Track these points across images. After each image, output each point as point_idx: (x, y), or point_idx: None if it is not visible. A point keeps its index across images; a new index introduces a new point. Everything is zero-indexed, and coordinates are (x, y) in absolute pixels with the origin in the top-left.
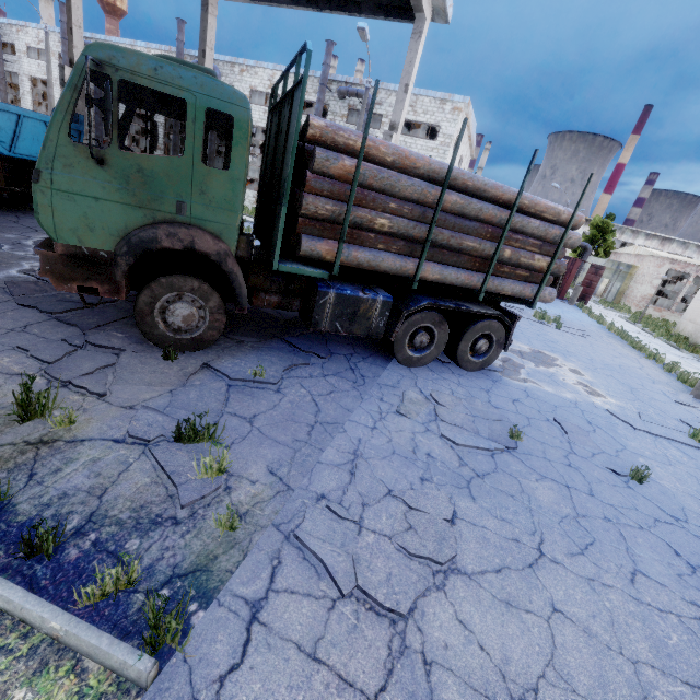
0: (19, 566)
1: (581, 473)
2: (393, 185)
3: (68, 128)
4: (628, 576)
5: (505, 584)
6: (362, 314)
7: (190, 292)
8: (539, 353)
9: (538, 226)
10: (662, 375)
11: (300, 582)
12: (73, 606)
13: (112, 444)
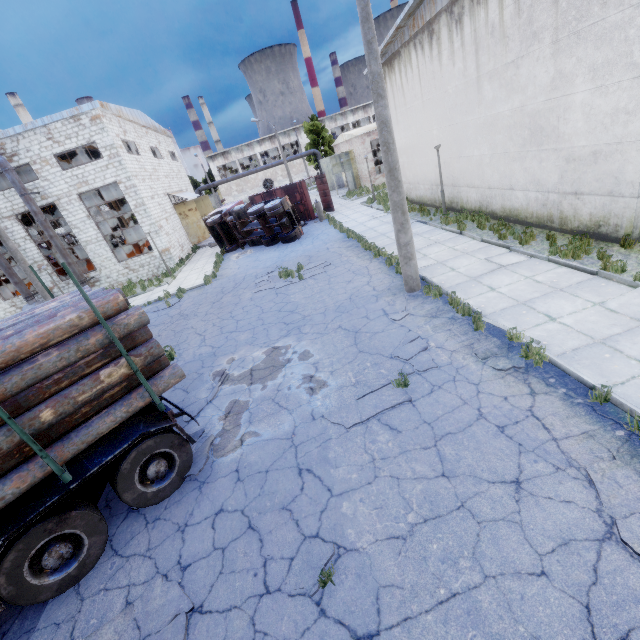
0: None
1: None
2: None
3: None
4: None
5: None
6: None
7: None
8: (272, 353)
9: (60, 357)
10: (385, 278)
11: None
12: None
13: None
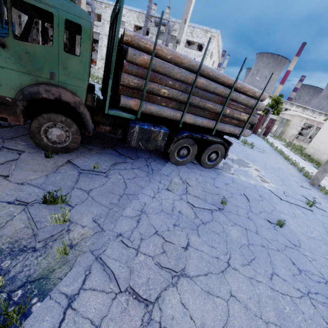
0: None
1: (253, 222)
2: (170, 71)
3: None
4: (269, 276)
5: (208, 282)
6: (153, 138)
7: (60, 122)
8: (241, 160)
9: (244, 98)
10: (296, 173)
11: (99, 284)
12: None
13: (6, 204)
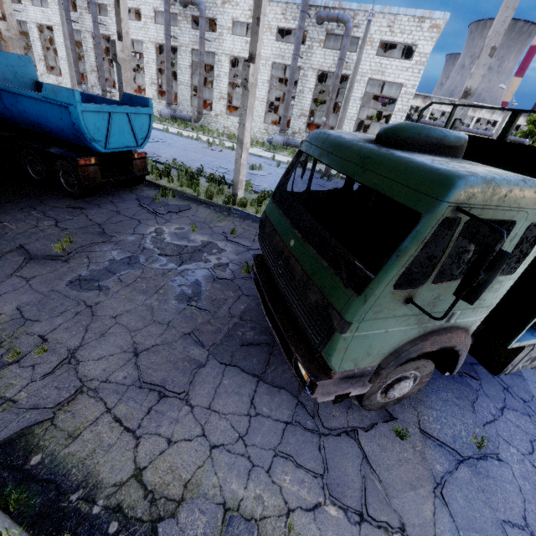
0: None
1: None
2: None
3: (395, 279)
4: None
5: None
6: None
7: (414, 370)
8: None
9: None
10: None
11: None
12: None
13: None
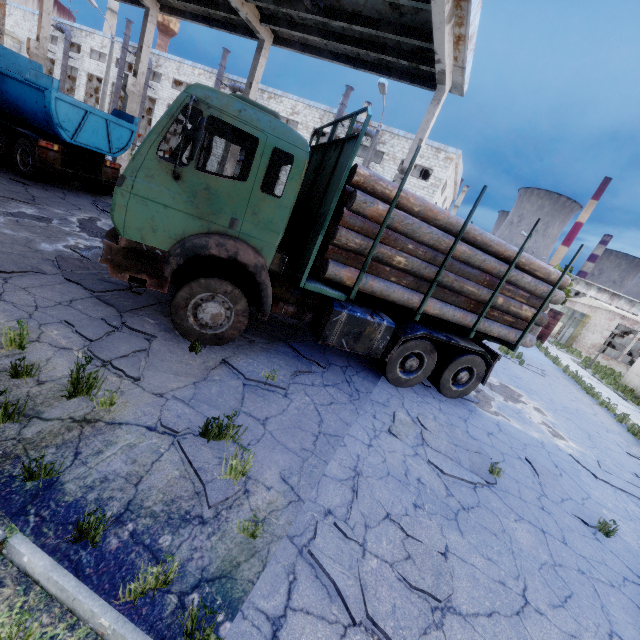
0: (66, 549)
1: (553, 518)
2: (415, 230)
3: (157, 147)
4: (606, 638)
5: (497, 631)
6: (366, 335)
7: (223, 294)
8: (506, 388)
9: (530, 282)
10: (614, 425)
11: (314, 602)
12: (114, 600)
13: (145, 431)
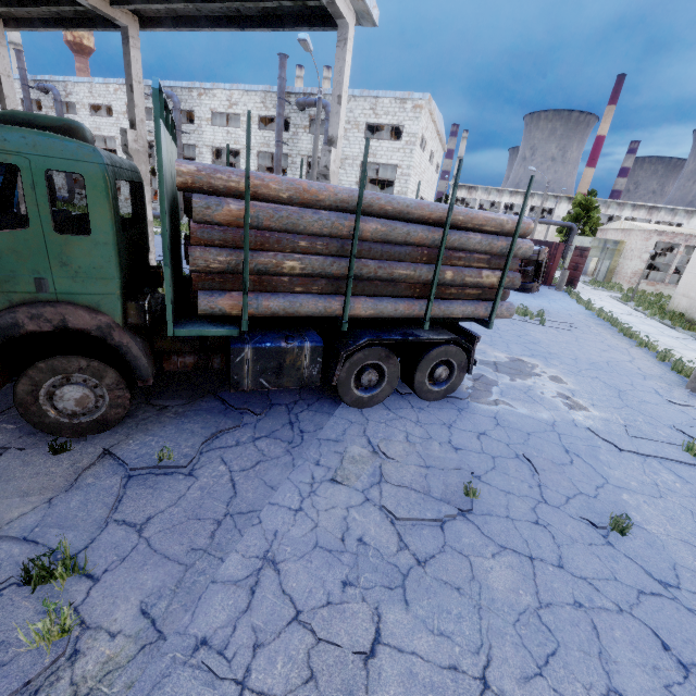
0: None
1: (550, 532)
2: (295, 223)
3: None
4: None
5: None
6: (290, 365)
7: (79, 372)
8: (517, 361)
9: (480, 241)
10: (654, 367)
11: None
12: None
13: None
